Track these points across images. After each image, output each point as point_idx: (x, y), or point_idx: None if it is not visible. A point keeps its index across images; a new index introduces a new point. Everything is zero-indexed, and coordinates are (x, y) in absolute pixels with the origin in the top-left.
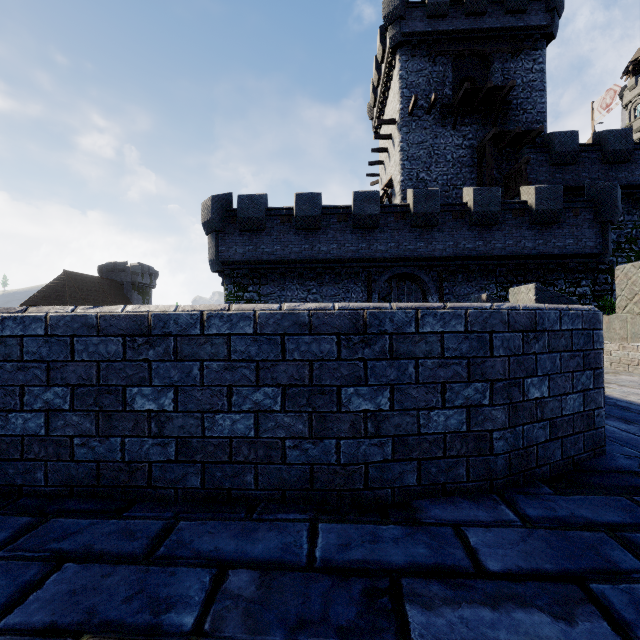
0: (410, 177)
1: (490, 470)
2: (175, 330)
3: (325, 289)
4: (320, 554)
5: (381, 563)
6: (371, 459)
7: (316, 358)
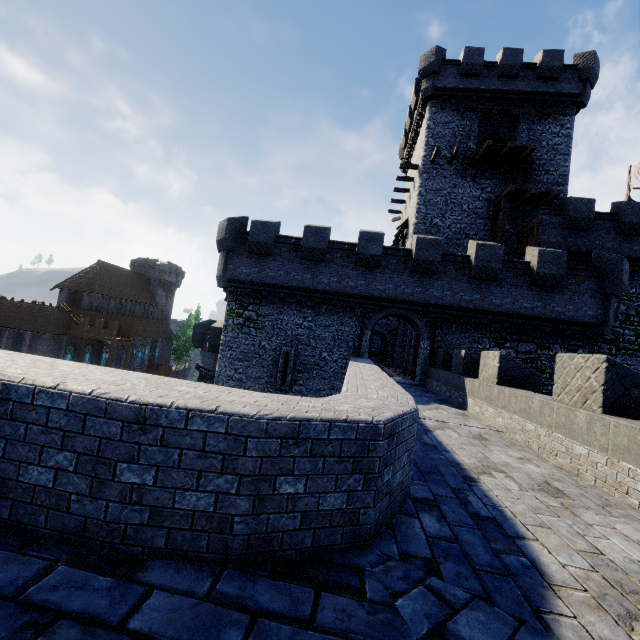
0: (424, 221)
1: (227, 547)
2: (15, 397)
3: (320, 319)
4: (33, 590)
5: (69, 605)
6: (131, 521)
7: (105, 436)
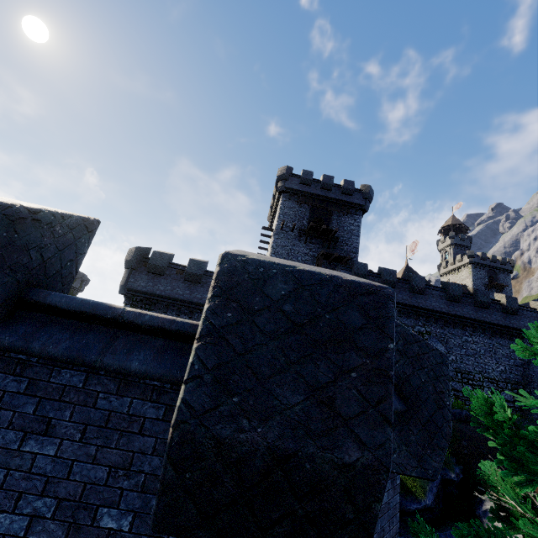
0: None
1: None
2: None
3: None
4: None
5: None
6: None
7: None
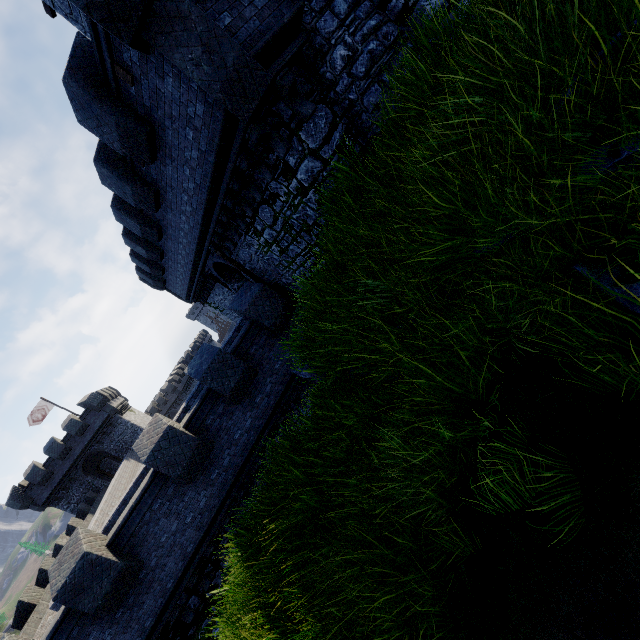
0: None
1: None
2: None
3: (217, 291)
4: None
5: None
6: None
7: None
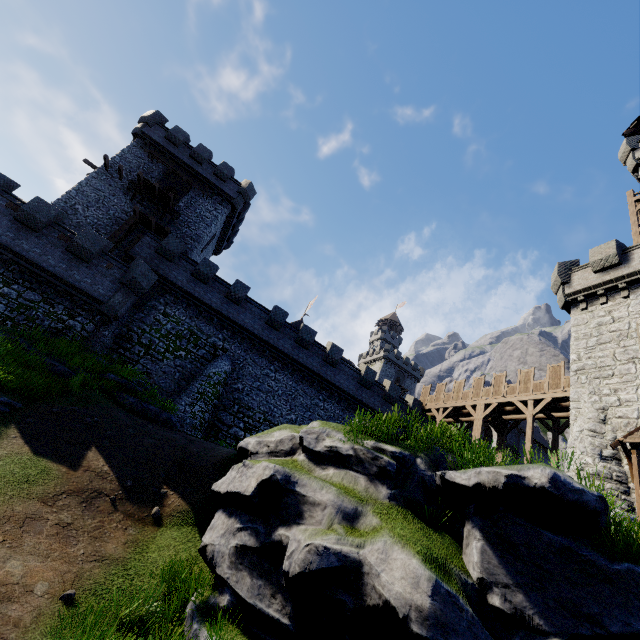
0: (67, 201)
1: None
2: None
3: None
4: None
5: None
6: None
7: None
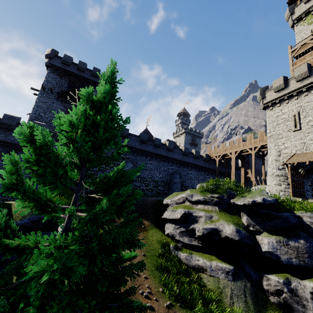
0: (35, 113)
1: None
2: None
3: None
4: None
5: None
6: None
7: None
